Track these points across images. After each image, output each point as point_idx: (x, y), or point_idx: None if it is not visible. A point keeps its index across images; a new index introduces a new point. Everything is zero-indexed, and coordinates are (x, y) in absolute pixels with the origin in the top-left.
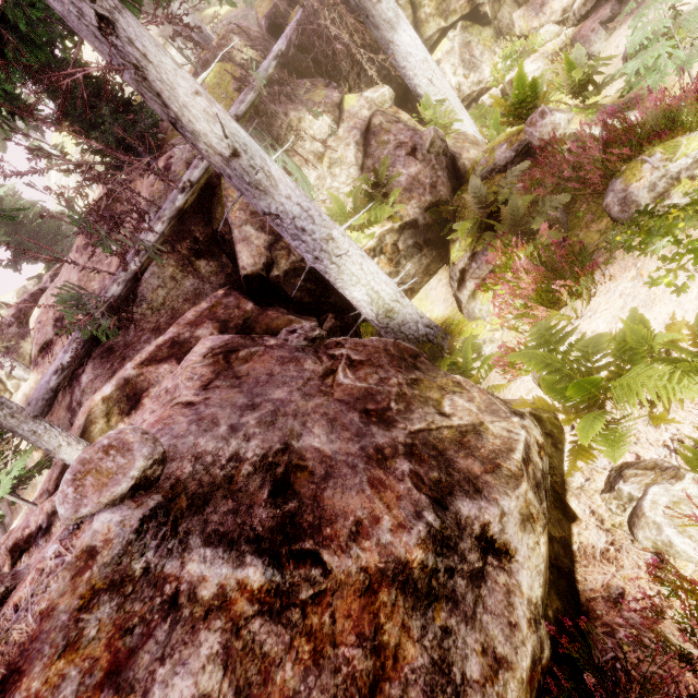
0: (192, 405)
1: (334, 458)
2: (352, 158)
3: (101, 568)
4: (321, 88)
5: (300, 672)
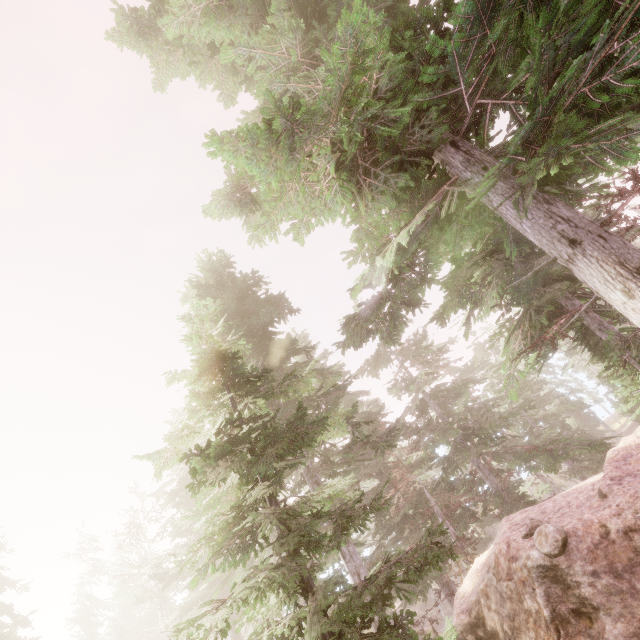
0: (606, 536)
1: (603, 639)
2: None
3: (528, 563)
4: None
5: (543, 637)
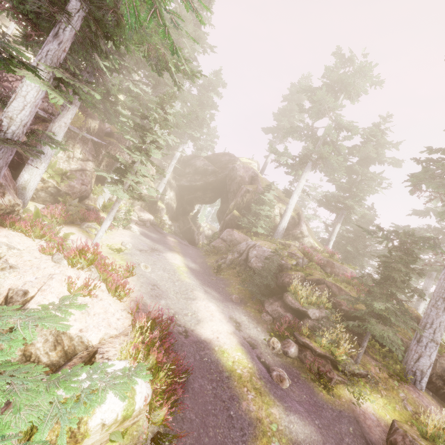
0: None
1: None
2: (73, 167)
3: None
4: (92, 153)
5: None
